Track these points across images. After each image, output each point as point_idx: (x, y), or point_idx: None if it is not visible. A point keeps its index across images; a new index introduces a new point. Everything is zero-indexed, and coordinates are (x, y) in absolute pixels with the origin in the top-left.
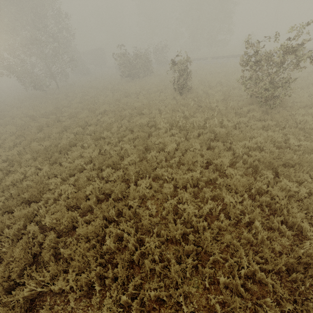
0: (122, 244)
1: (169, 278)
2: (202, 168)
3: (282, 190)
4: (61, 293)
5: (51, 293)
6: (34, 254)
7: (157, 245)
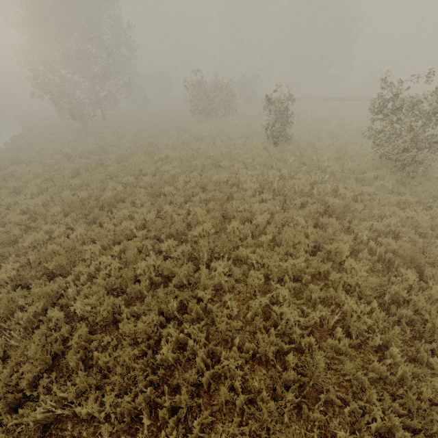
0: (185, 356)
1: (256, 419)
2: (308, 255)
3: (431, 302)
4: (89, 420)
5: (74, 419)
6: (55, 354)
7: (239, 365)
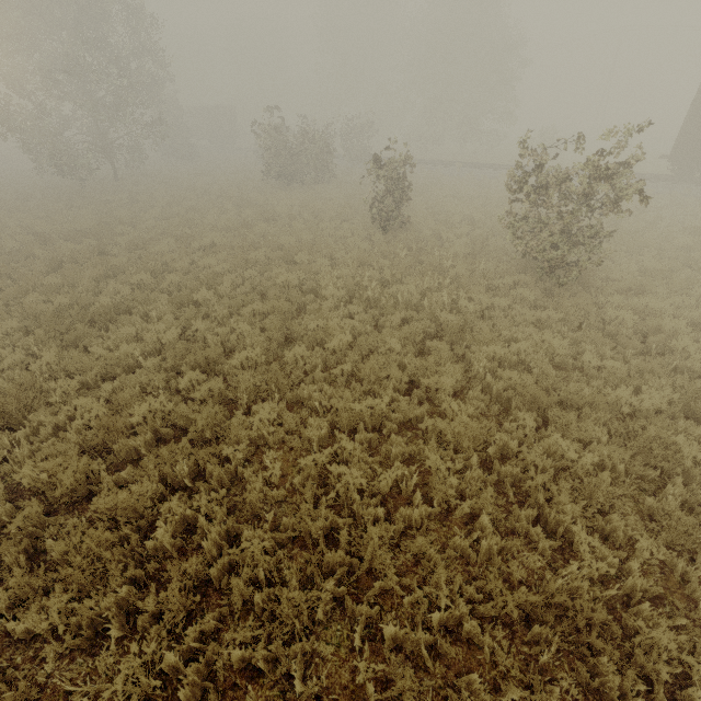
0: (194, 542)
1: (283, 621)
2: (397, 394)
3: (549, 455)
4: (29, 640)
5: (4, 640)
6: None
7: (268, 549)
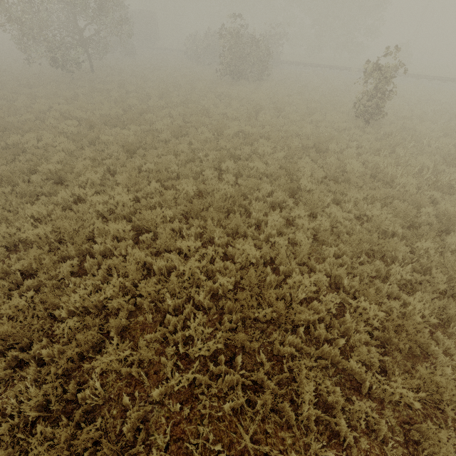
0: None
1: None
2: None
3: None
4: None
5: None
6: None
7: None
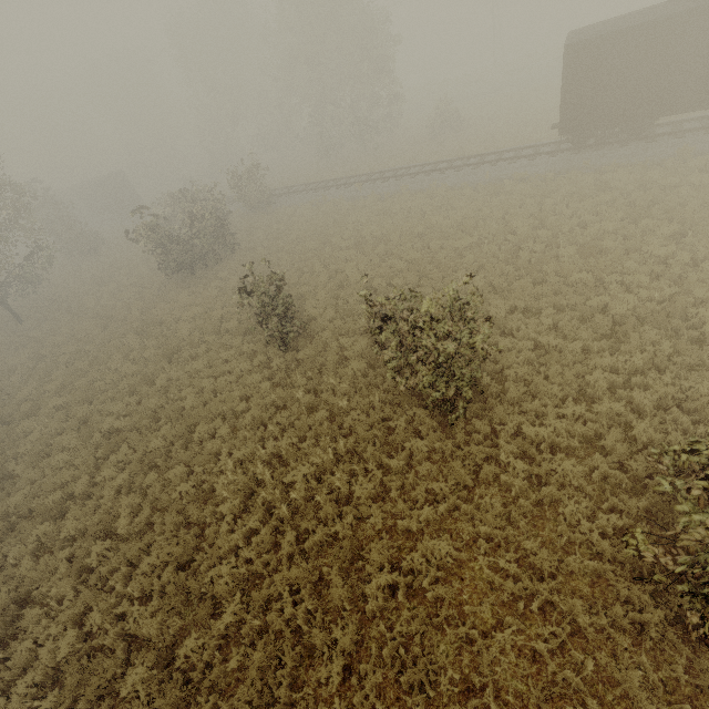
0: None
1: None
2: (289, 693)
3: None
4: None
5: None
6: None
7: None
